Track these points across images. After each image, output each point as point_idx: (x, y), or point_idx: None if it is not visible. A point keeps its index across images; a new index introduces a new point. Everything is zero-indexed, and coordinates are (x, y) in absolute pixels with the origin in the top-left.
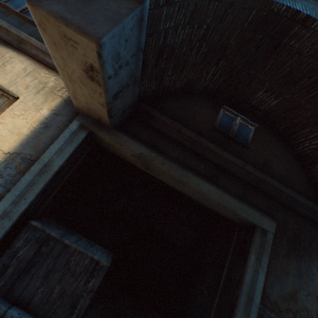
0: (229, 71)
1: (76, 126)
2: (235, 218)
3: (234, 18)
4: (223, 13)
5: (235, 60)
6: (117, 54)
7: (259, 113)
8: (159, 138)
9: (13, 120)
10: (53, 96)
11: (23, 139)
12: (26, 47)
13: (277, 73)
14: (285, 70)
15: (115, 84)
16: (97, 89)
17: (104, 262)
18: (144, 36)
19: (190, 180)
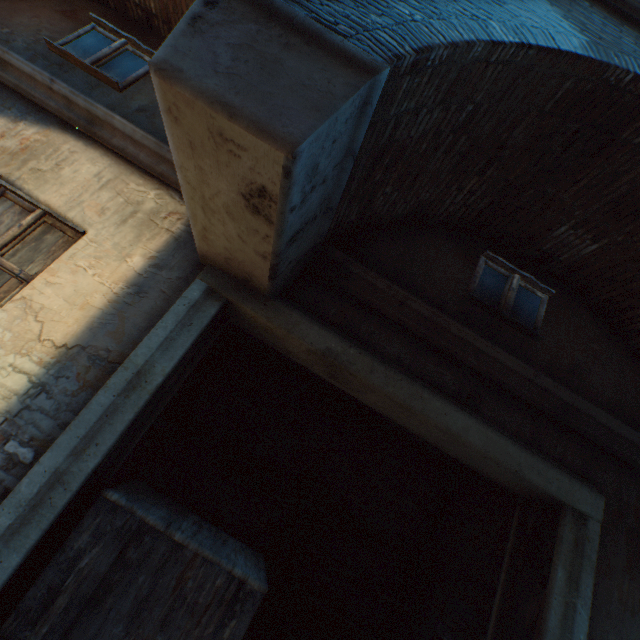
0: (503, 186)
1: (199, 293)
2: (517, 485)
3: (528, 92)
4: (508, 84)
5: (518, 167)
6: (314, 168)
7: (556, 267)
8: (362, 317)
9: (74, 278)
10: (154, 229)
11: (92, 318)
12: (103, 132)
13: (600, 193)
14: (620, 189)
15: (297, 219)
16: (261, 228)
17: (255, 582)
18: (364, 131)
19: (427, 406)
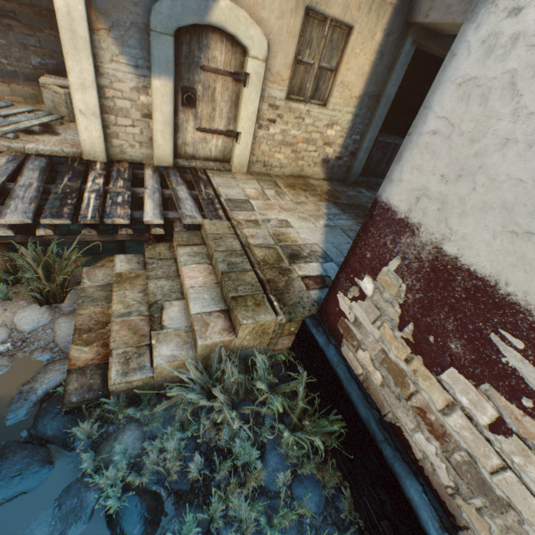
0: None
1: (409, 47)
2: None
3: None
4: None
5: None
6: None
7: None
8: None
9: (356, 62)
10: (384, 8)
11: (366, 80)
12: None
13: None
14: None
15: None
16: None
17: None
18: None
19: None
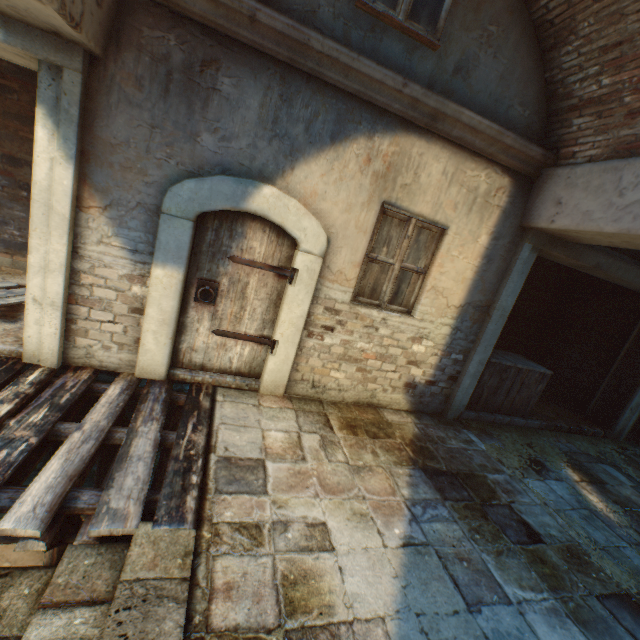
0: None
1: (527, 253)
2: None
3: None
4: None
5: None
6: None
7: None
8: None
9: (453, 265)
10: (488, 209)
11: (468, 286)
12: (443, 126)
13: None
14: None
15: None
16: None
17: (548, 372)
18: None
19: None
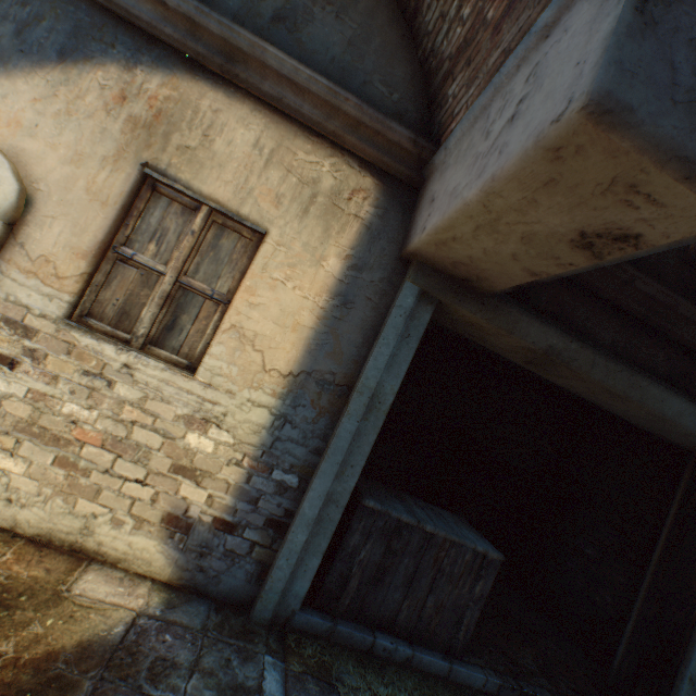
0: None
1: (412, 299)
2: None
3: None
4: None
5: None
6: None
7: None
8: (575, 301)
9: (275, 295)
10: (340, 217)
11: (307, 340)
12: (247, 73)
13: None
14: None
15: None
16: (569, 258)
17: (494, 554)
18: None
19: (645, 395)
